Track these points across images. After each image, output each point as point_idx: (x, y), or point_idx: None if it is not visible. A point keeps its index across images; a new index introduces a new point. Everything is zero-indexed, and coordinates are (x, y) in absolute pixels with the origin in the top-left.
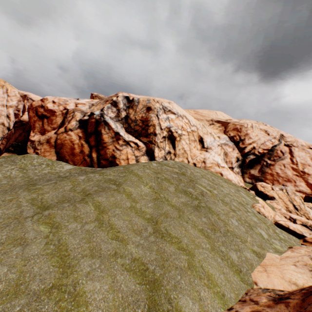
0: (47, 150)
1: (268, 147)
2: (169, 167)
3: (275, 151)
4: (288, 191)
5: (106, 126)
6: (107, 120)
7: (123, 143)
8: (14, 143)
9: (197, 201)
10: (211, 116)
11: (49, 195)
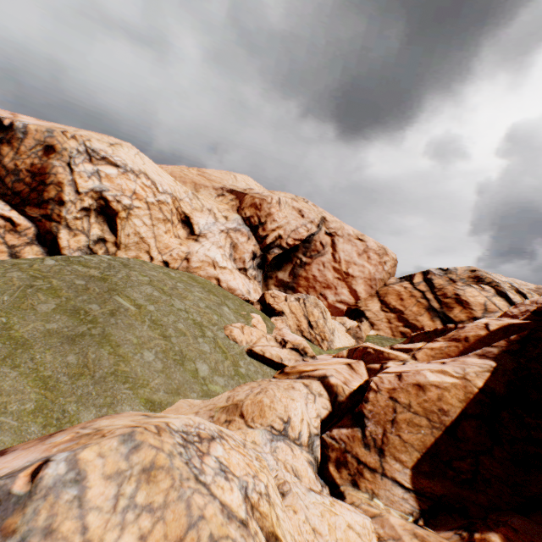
0: None
1: (302, 236)
2: (85, 267)
3: (313, 243)
4: (307, 302)
5: None
6: None
7: None
8: None
9: (88, 326)
10: (226, 181)
11: None
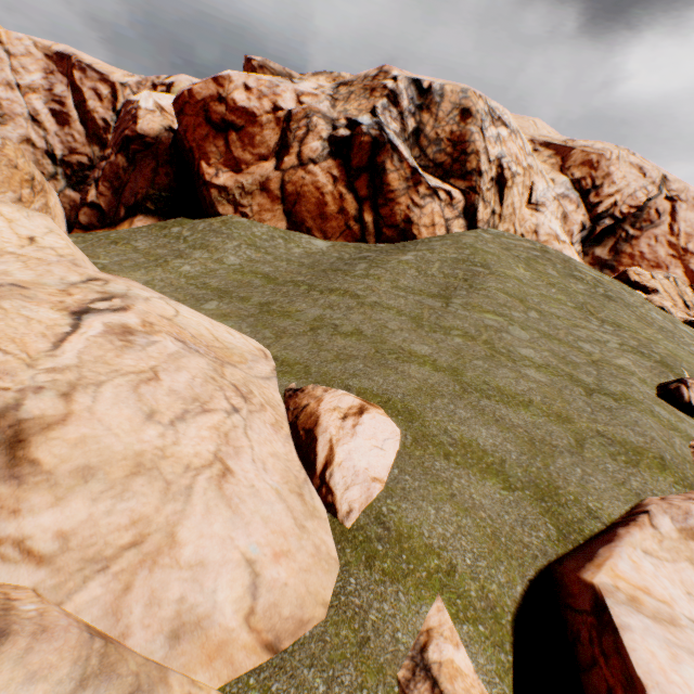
0: (266, 209)
1: (638, 202)
2: (511, 240)
3: (645, 211)
4: (677, 281)
5: (395, 154)
6: (393, 139)
7: (425, 192)
8: (151, 192)
9: (600, 290)
10: (527, 131)
11: (408, 283)
